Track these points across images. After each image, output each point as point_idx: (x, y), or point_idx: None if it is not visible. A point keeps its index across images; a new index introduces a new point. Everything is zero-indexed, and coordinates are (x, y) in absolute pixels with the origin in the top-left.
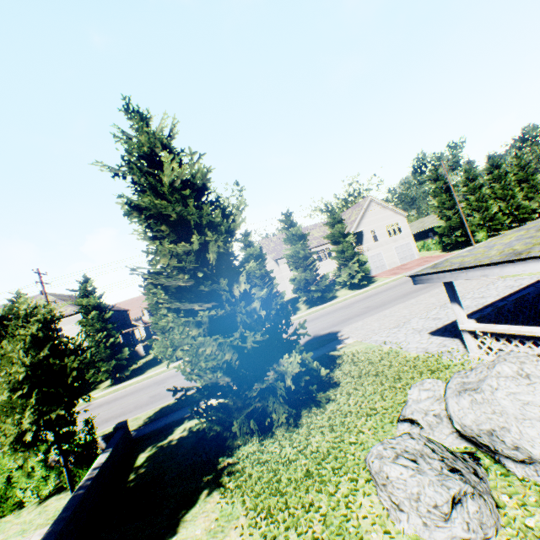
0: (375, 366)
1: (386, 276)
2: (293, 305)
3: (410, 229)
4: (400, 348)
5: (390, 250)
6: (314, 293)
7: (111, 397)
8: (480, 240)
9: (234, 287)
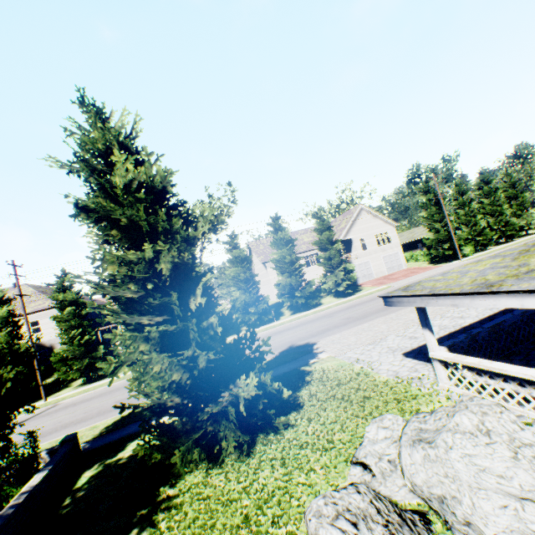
0: (342, 388)
1: (372, 285)
2: (277, 310)
3: (400, 238)
4: (371, 368)
5: (378, 259)
6: (298, 299)
7: (79, 398)
8: (467, 255)
9: (191, 299)
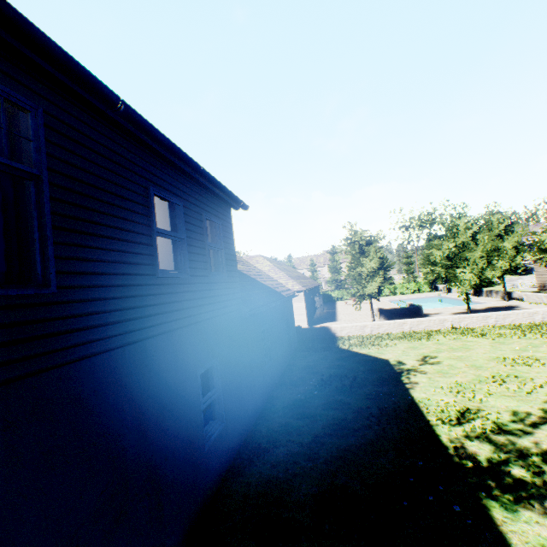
0: None
1: None
2: None
3: None
4: None
5: None
6: None
7: None
8: None
9: None
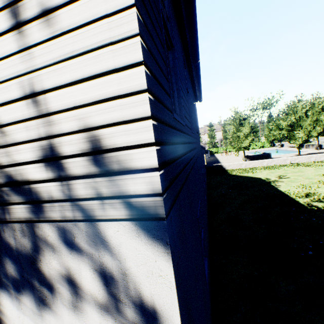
0: None
1: None
2: None
3: None
4: None
5: None
6: None
7: None
8: None
9: None
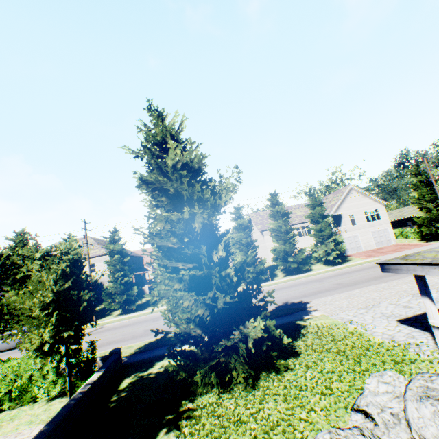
0: (337, 344)
1: (361, 257)
2: (271, 272)
3: (388, 216)
4: (365, 330)
5: (366, 233)
6: (291, 263)
7: (118, 324)
8: None
9: (213, 252)
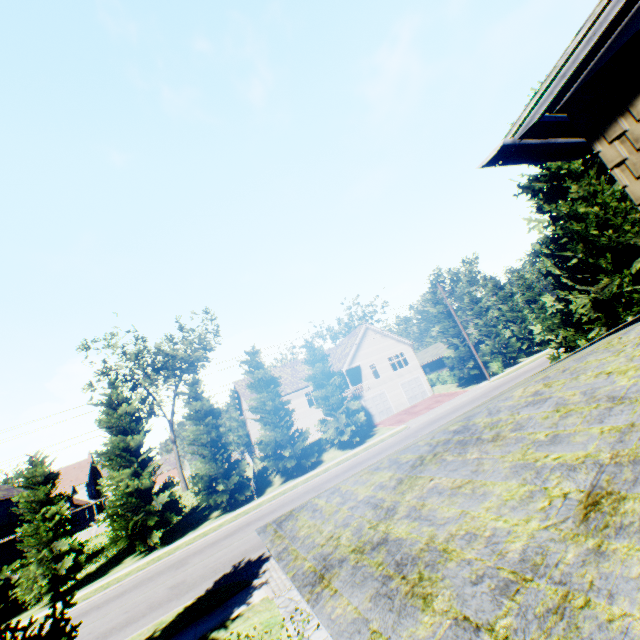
0: None
1: (389, 425)
2: (266, 477)
3: (425, 355)
4: None
5: (395, 387)
6: (287, 460)
7: None
8: (496, 372)
9: None
